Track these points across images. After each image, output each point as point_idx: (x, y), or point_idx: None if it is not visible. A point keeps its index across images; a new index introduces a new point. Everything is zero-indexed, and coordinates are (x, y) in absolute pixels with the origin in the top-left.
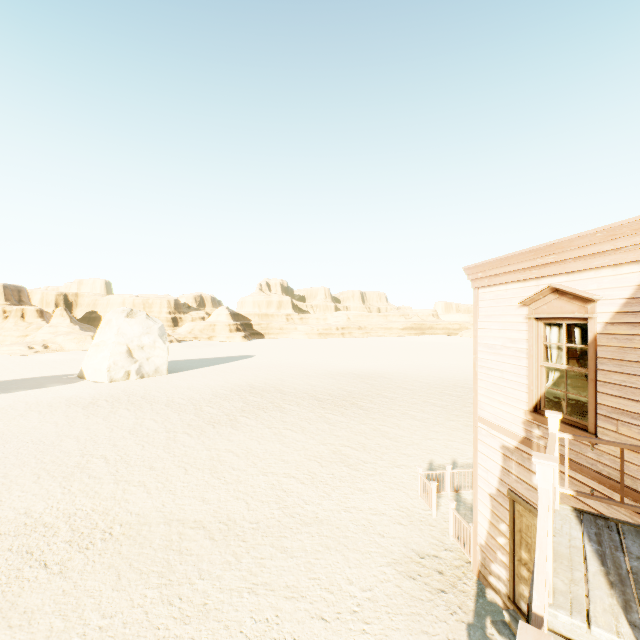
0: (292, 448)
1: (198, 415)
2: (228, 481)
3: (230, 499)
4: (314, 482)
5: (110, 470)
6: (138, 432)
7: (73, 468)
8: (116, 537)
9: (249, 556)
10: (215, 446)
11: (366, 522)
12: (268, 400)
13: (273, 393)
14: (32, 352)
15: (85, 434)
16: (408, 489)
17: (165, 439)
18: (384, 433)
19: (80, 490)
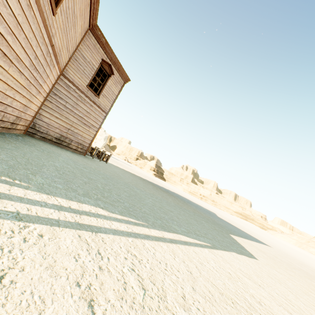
0: None
1: None
2: None
3: None
4: None
5: None
6: None
7: None
8: None
9: None
10: None
11: None
12: None
13: None
14: None
15: None
16: None
17: None
18: None
19: None
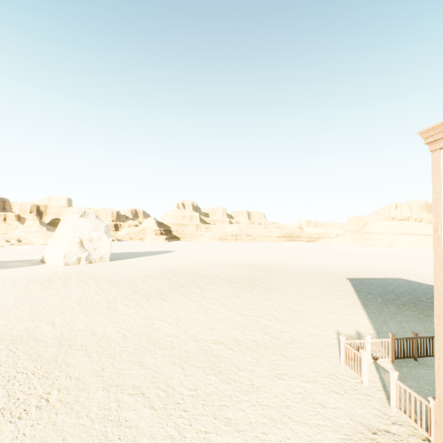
0: (215, 318)
1: (134, 290)
2: (163, 346)
3: (166, 364)
4: (241, 348)
5: (55, 334)
6: (84, 302)
7: (22, 332)
8: (52, 404)
9: (192, 429)
10: (149, 315)
11: (302, 390)
12: (189, 281)
13: (192, 276)
14: (8, 244)
15: (38, 303)
16: (328, 357)
17: (106, 308)
18: (289, 307)
19: (24, 353)
